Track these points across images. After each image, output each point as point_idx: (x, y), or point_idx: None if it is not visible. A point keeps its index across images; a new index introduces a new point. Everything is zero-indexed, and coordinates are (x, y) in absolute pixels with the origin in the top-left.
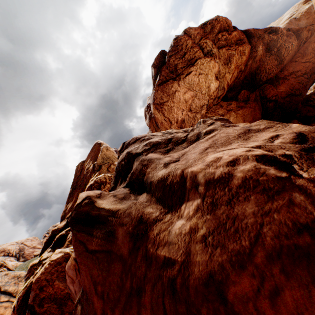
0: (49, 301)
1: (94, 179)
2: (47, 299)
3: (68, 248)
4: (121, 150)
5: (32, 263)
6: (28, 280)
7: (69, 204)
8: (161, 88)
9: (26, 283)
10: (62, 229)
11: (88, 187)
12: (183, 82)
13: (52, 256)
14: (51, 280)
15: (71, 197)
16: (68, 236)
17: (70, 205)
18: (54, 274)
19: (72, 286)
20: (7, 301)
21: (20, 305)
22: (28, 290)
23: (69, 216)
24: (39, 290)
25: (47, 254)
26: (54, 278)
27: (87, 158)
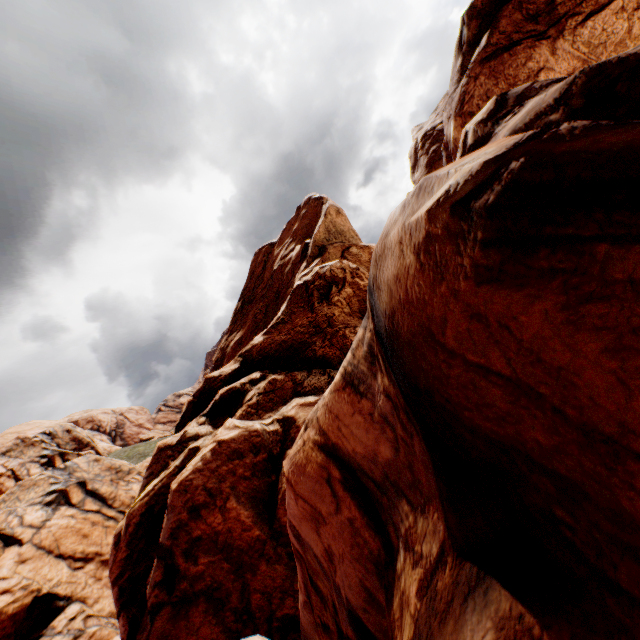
0: (211, 551)
1: (315, 271)
2: (208, 542)
3: (255, 421)
4: (497, 115)
5: (163, 443)
6: (154, 481)
7: (234, 336)
8: (490, 67)
9: (150, 487)
10: (228, 379)
11: (299, 288)
12: (571, 42)
13: (219, 432)
14: (219, 494)
15: (238, 321)
16: (248, 394)
17: (237, 338)
18: (225, 481)
19: (309, 532)
20: (97, 513)
21: (132, 537)
22: (154, 505)
23: (245, 352)
24: (188, 514)
25: (199, 428)
26: (225, 492)
27: (281, 235)
